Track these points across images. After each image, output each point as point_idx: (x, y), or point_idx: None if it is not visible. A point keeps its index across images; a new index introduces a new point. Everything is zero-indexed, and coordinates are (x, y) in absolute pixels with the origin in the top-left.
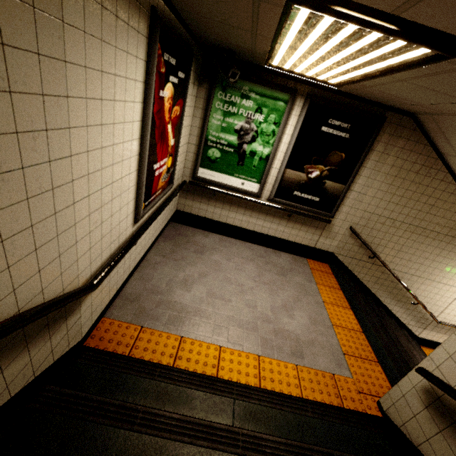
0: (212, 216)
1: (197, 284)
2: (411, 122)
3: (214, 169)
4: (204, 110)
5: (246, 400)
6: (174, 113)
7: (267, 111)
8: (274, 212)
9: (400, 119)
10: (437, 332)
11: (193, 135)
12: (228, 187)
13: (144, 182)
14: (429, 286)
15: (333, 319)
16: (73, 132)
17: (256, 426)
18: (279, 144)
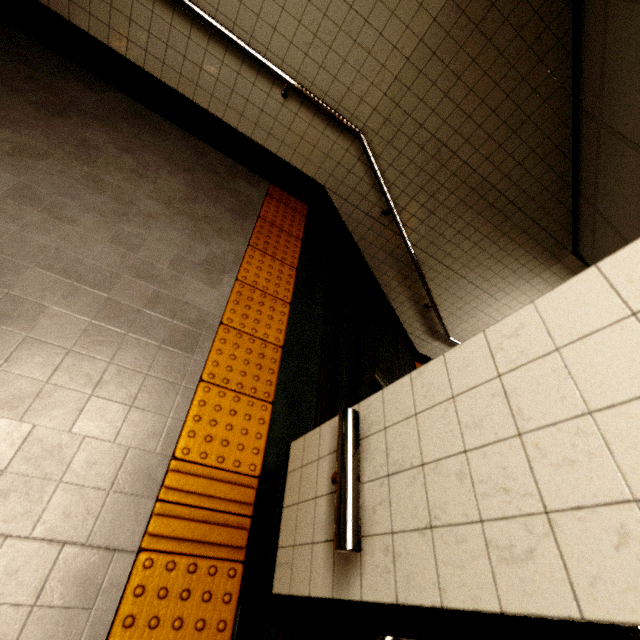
0: None
1: None
2: None
3: None
4: None
5: None
6: None
7: None
8: None
9: None
10: None
11: None
12: None
13: None
14: None
15: None
16: (507, 296)
17: None
18: None
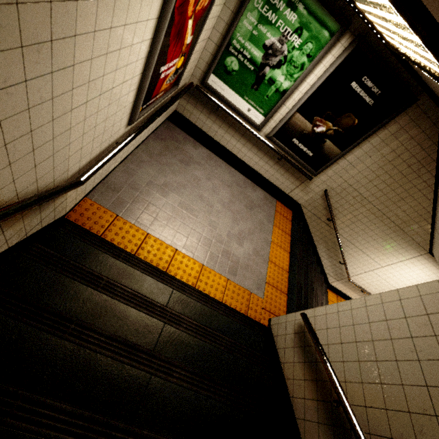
0: (208, 130)
1: (173, 193)
2: (438, 114)
3: (226, 81)
4: (239, 2)
5: (181, 292)
6: (200, 4)
7: (307, 36)
8: (267, 150)
9: (430, 106)
10: (345, 285)
11: (217, 30)
12: (233, 108)
13: (147, 87)
14: (360, 256)
15: (272, 256)
16: (78, 39)
17: (183, 309)
18: (302, 82)
